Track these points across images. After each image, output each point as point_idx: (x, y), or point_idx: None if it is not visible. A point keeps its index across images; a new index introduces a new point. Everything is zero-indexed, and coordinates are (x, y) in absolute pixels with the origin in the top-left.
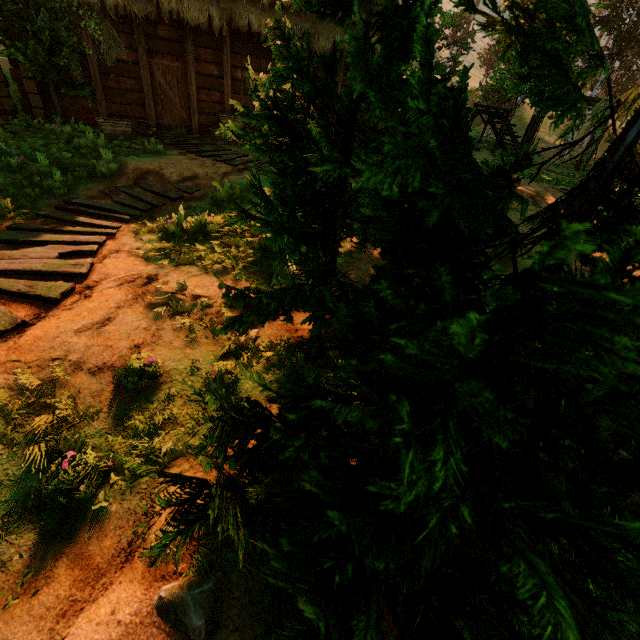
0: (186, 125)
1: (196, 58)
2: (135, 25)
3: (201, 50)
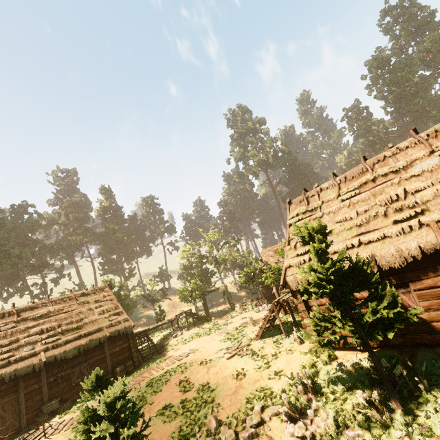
0: (17, 427)
1: (25, 387)
2: None
3: (28, 381)
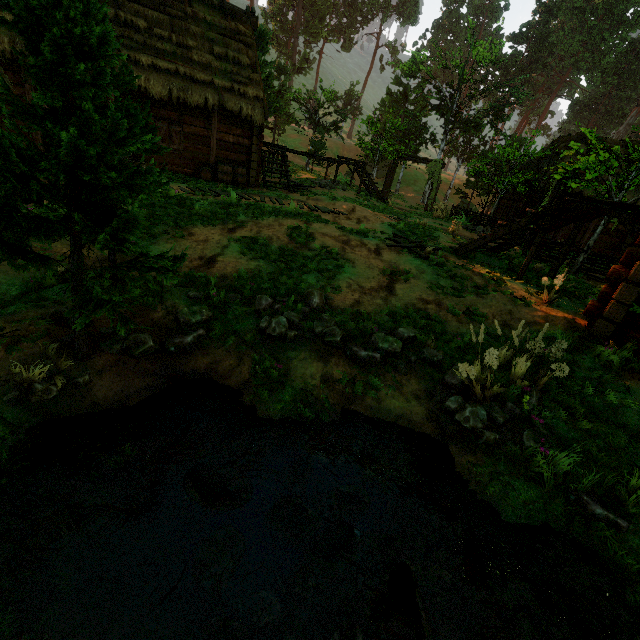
0: None
1: None
2: (22, 67)
3: None
